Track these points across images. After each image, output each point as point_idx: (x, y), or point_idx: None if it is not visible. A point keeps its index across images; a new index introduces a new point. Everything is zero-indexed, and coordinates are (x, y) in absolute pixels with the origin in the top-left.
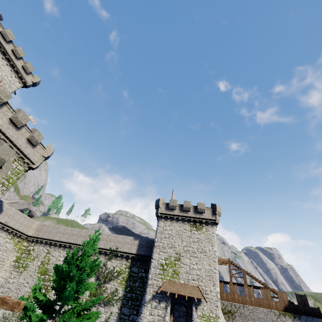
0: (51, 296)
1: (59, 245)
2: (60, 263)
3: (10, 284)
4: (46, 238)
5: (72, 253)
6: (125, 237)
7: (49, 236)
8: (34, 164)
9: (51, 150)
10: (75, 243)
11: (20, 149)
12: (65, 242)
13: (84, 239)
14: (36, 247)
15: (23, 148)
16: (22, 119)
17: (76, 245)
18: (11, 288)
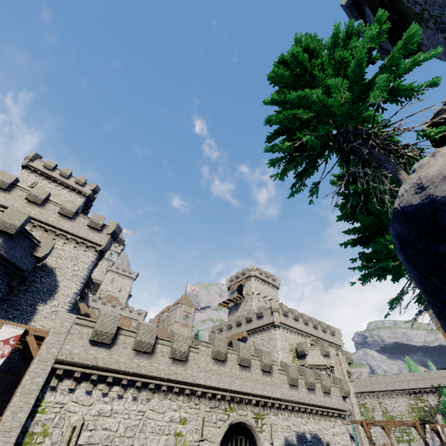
0: (414, 437)
1: (383, 394)
2: (397, 409)
3: (373, 433)
4: (367, 391)
5: (443, 401)
6: (437, 372)
7: (368, 388)
8: (341, 346)
9: (339, 331)
10: (396, 389)
11: (333, 343)
12: (386, 390)
13: (400, 383)
14: (366, 400)
15: (333, 341)
16: (324, 326)
17: (398, 390)
18: (376, 436)
